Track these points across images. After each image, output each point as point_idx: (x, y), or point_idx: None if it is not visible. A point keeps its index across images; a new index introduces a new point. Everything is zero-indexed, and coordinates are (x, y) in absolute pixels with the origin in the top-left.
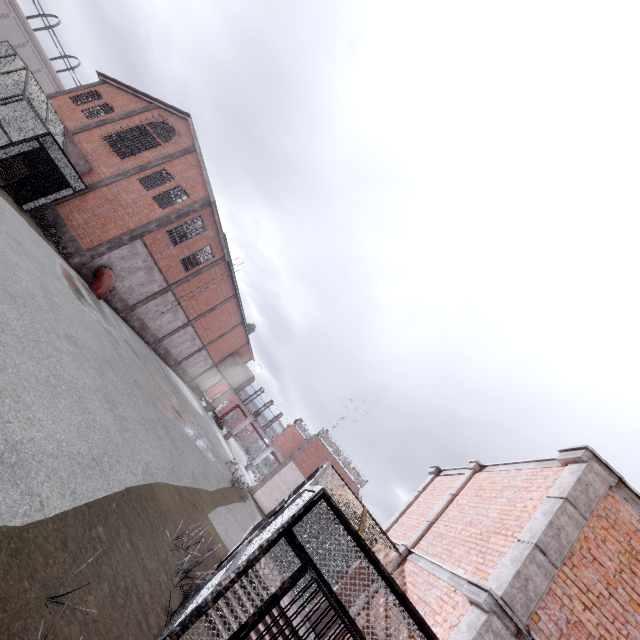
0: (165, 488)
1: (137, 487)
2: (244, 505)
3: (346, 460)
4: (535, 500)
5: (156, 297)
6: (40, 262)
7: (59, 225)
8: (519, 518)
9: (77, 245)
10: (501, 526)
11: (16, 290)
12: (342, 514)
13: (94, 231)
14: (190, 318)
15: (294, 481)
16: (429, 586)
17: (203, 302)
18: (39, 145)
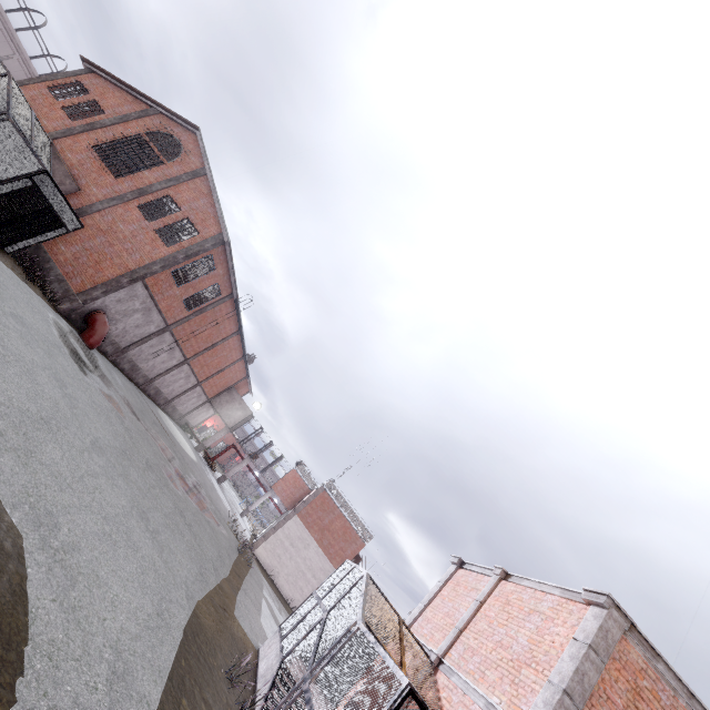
0: (203, 605)
1: (188, 623)
2: (251, 573)
3: (353, 513)
4: (562, 637)
5: (152, 338)
6: (42, 336)
7: (41, 259)
8: (548, 654)
9: (65, 286)
10: (531, 658)
11: (46, 409)
12: (426, 706)
13: (85, 269)
14: (187, 356)
15: (298, 536)
16: (465, 709)
17: (203, 340)
18: (31, 183)
